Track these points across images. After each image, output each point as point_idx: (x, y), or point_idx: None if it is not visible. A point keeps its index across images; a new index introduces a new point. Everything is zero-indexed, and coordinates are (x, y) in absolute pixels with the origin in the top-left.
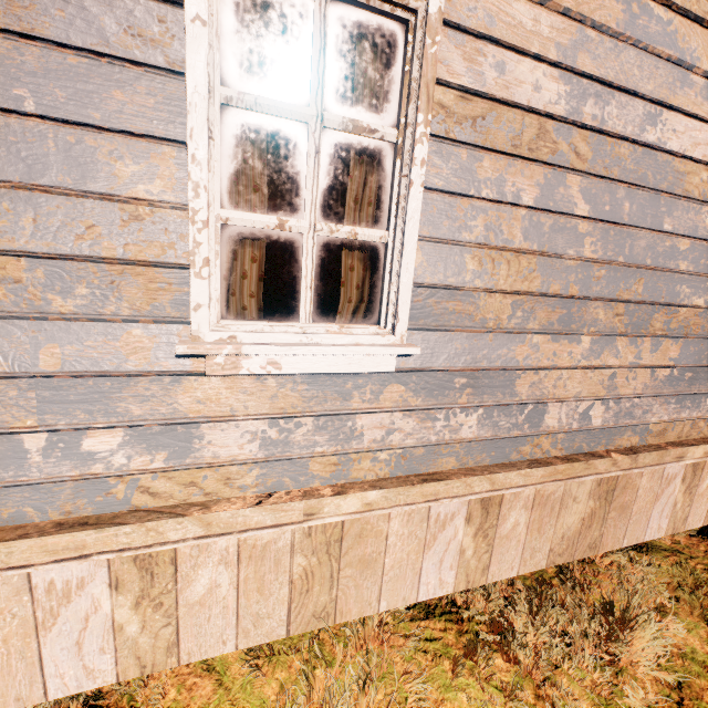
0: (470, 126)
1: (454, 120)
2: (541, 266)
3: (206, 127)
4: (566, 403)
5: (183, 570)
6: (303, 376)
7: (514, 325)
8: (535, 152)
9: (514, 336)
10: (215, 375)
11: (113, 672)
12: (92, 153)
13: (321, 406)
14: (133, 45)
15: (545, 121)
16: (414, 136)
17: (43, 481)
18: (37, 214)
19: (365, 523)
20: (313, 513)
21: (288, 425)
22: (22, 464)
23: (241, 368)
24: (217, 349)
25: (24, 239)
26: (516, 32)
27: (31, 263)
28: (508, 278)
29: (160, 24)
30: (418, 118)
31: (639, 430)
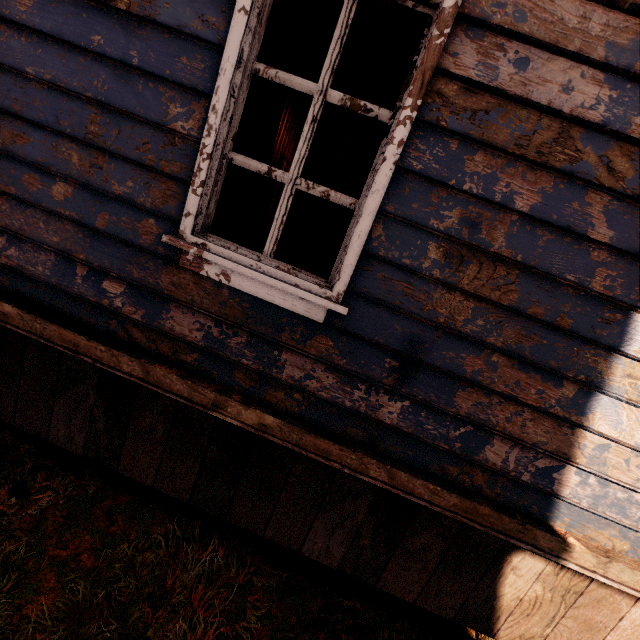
0: (468, 118)
1: (450, 109)
2: (524, 281)
3: (228, 87)
4: (522, 447)
5: (138, 404)
6: (250, 297)
7: (470, 332)
8: (547, 156)
9: (469, 344)
10: (189, 270)
11: (82, 447)
12: (160, 96)
13: (256, 327)
14: (201, 27)
15: (572, 125)
16: (398, 118)
17: (78, 296)
18: (121, 129)
19: (273, 450)
20: (219, 407)
21: (228, 330)
22: (72, 280)
23: (203, 270)
24: (187, 247)
25: (111, 143)
26: (551, 29)
27: (111, 159)
28: (475, 280)
29: (223, 14)
30: (407, 102)
31: (634, 538)
